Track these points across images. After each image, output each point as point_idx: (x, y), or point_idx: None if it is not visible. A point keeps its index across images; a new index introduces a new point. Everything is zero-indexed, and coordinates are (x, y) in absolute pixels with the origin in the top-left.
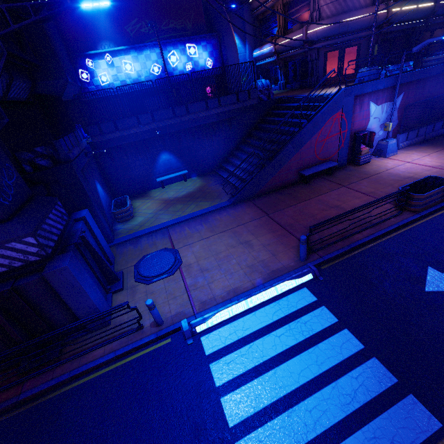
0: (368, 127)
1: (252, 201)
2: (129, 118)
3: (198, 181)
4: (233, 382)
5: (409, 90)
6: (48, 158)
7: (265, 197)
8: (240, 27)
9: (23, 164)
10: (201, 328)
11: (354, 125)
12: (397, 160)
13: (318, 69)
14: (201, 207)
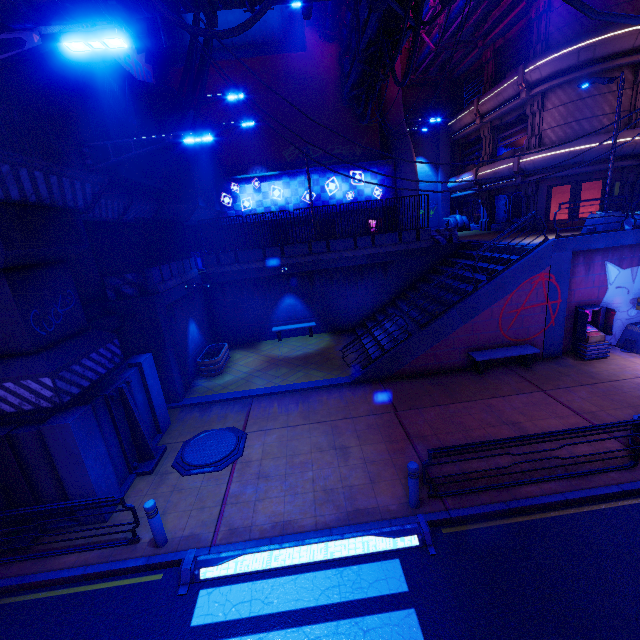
0: (604, 300)
1: (383, 384)
2: (254, 251)
3: (326, 339)
4: None
5: None
6: (136, 287)
7: (405, 382)
8: (433, 152)
9: (107, 290)
10: (208, 573)
11: (577, 295)
12: None
13: (536, 208)
14: (309, 378)
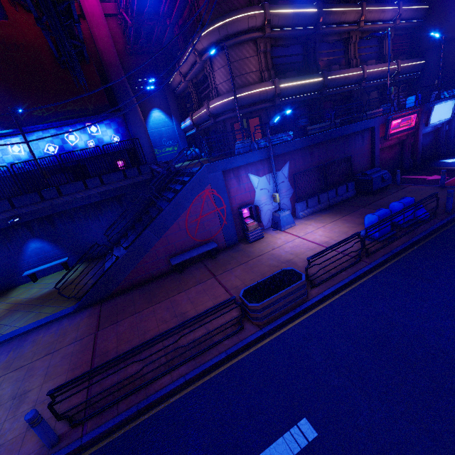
0: (256, 199)
1: (102, 304)
2: None
3: (78, 270)
4: None
5: (295, 159)
6: None
7: (121, 297)
8: (164, 104)
9: None
10: None
11: (237, 199)
12: (291, 234)
13: (228, 139)
14: (37, 318)
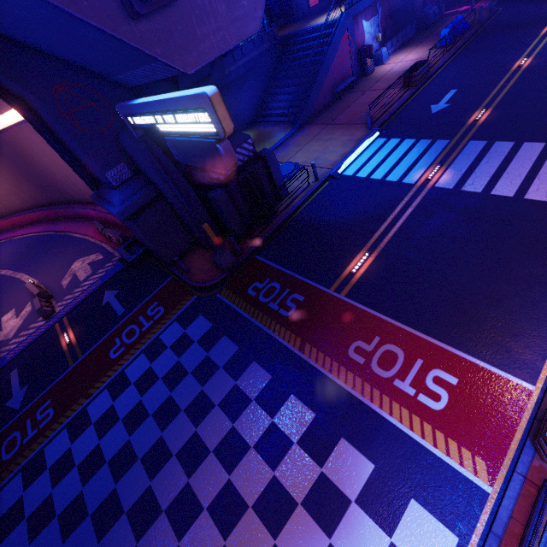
0: (365, 42)
1: (310, 123)
2: None
3: (249, 133)
4: (371, 173)
5: (384, 3)
6: None
7: (317, 118)
8: None
9: None
10: (340, 171)
11: (357, 43)
12: (392, 63)
13: (301, 0)
14: (275, 141)
